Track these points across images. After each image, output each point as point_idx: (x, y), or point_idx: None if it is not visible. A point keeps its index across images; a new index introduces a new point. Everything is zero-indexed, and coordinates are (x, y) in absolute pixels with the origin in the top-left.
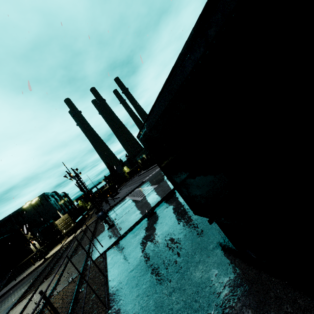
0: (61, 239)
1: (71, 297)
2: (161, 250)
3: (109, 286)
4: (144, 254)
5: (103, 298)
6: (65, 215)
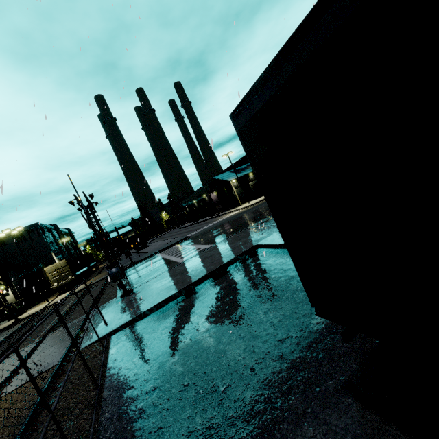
0: (49, 295)
1: (28, 410)
2: (213, 361)
3: (102, 412)
4: (180, 361)
5: (84, 438)
6: (61, 262)
